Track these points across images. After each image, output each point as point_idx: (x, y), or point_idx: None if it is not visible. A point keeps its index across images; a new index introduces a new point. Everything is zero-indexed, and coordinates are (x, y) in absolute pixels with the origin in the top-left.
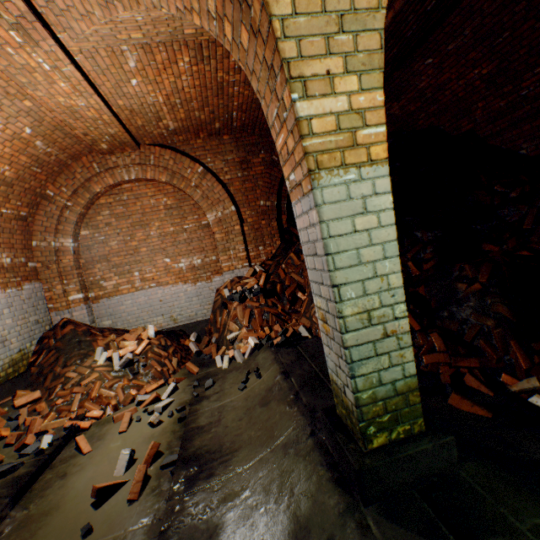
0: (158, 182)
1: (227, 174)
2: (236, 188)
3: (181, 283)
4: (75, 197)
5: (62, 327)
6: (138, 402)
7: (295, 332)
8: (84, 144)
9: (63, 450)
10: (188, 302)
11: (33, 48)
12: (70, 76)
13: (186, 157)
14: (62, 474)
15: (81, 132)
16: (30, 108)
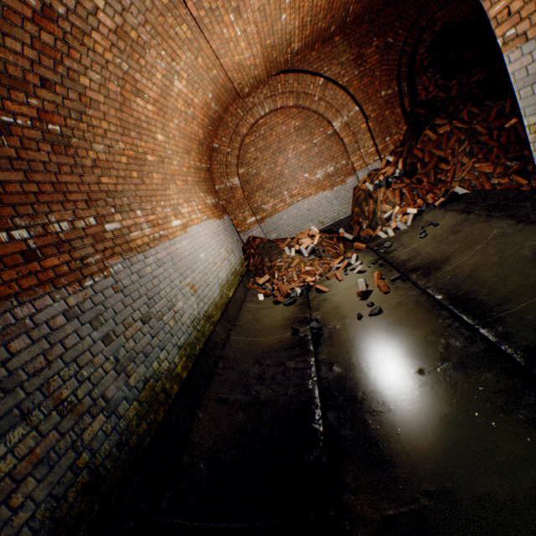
0: (284, 109)
1: (344, 77)
2: (355, 88)
3: (321, 192)
4: (231, 143)
5: (252, 242)
6: (336, 268)
7: (452, 193)
8: (232, 95)
9: (308, 295)
10: (329, 206)
11: (237, 22)
12: (249, 34)
13: (306, 75)
14: (322, 300)
15: (237, 83)
16: (214, 76)
